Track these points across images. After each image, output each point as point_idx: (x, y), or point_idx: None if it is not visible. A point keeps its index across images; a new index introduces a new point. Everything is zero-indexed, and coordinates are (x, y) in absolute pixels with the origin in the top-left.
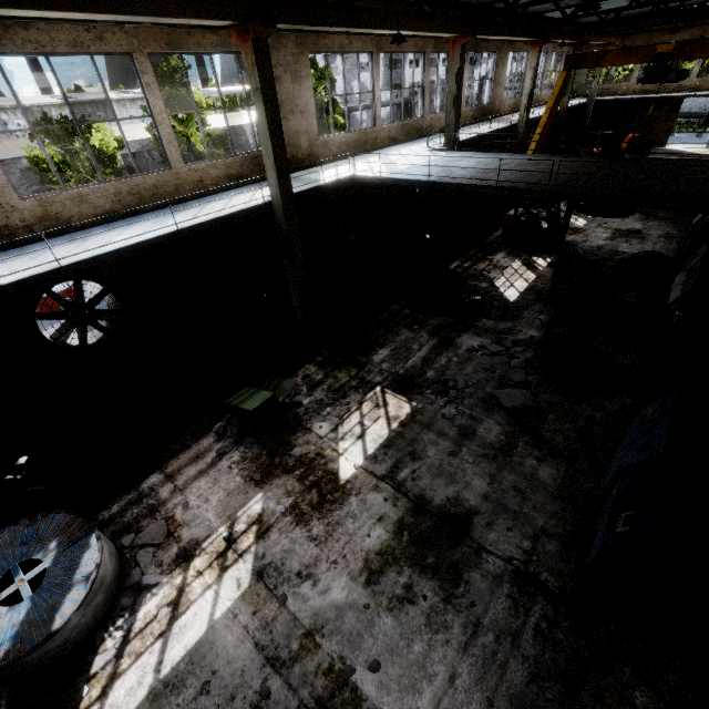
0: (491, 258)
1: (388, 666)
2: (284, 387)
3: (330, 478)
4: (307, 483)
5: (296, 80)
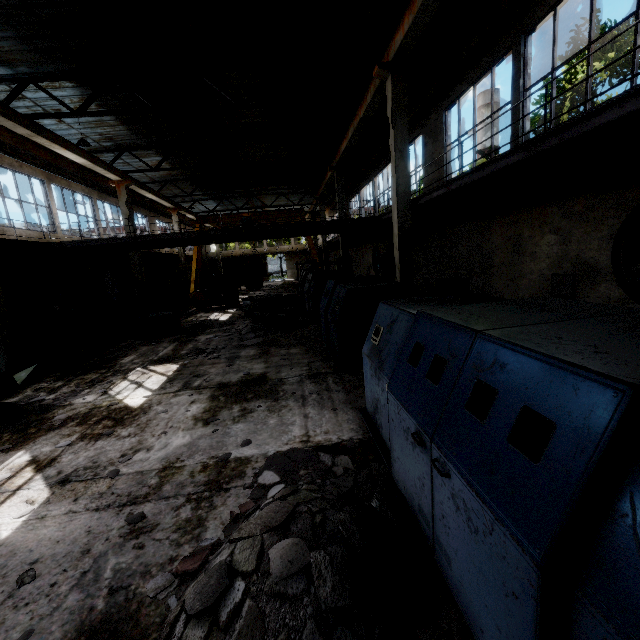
0: (195, 315)
1: (257, 437)
2: (16, 377)
3: (120, 410)
4: (91, 422)
5: None
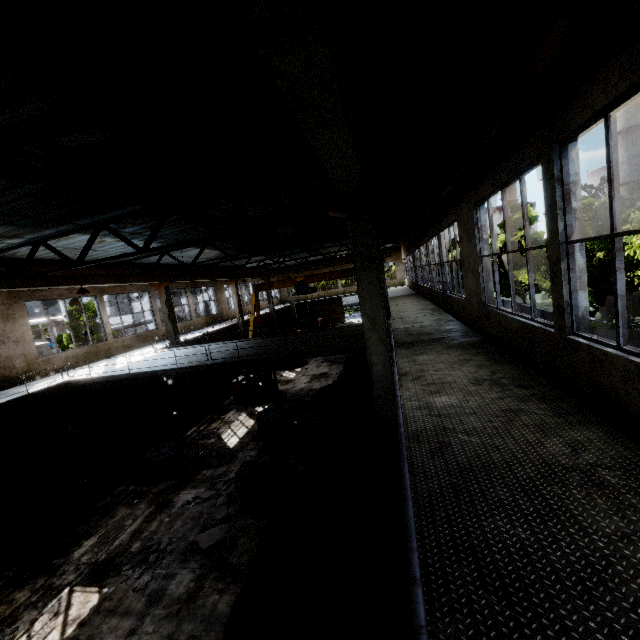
0: (223, 417)
1: None
2: None
3: None
4: None
5: (8, 320)
